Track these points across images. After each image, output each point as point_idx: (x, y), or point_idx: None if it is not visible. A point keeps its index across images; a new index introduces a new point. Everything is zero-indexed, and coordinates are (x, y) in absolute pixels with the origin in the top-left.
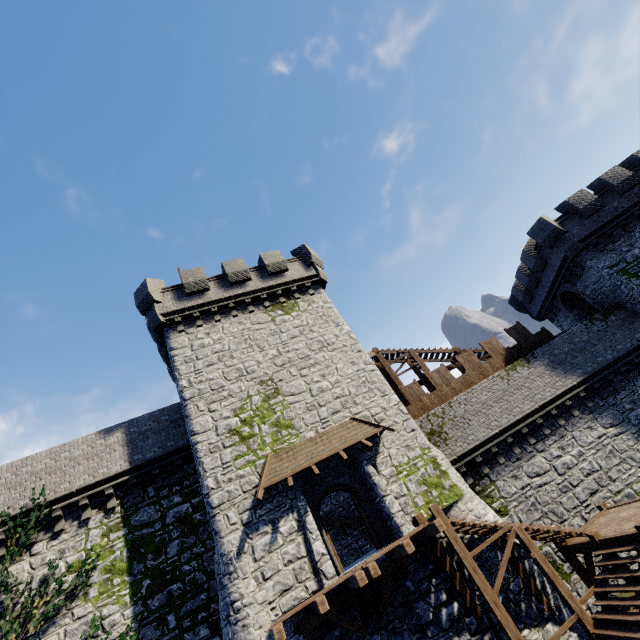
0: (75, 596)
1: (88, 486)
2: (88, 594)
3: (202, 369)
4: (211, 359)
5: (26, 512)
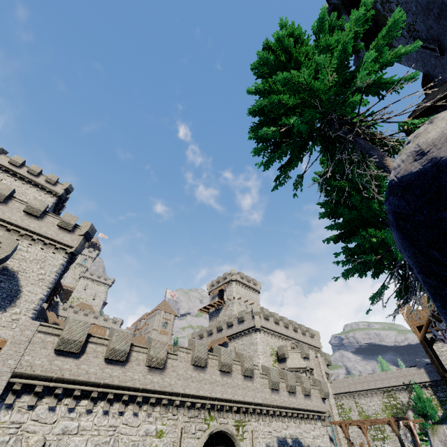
0: None
1: (420, 382)
2: None
3: (445, 360)
4: (446, 357)
5: (408, 384)
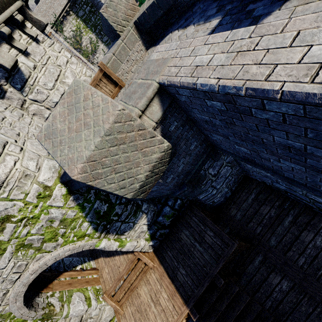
0: (81, 36)
1: (63, 10)
2: (84, 34)
3: None
4: None
5: (55, 22)
